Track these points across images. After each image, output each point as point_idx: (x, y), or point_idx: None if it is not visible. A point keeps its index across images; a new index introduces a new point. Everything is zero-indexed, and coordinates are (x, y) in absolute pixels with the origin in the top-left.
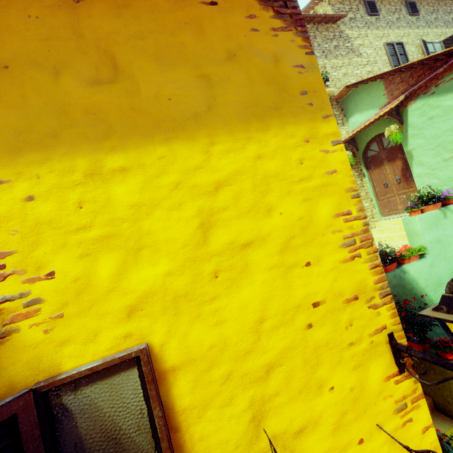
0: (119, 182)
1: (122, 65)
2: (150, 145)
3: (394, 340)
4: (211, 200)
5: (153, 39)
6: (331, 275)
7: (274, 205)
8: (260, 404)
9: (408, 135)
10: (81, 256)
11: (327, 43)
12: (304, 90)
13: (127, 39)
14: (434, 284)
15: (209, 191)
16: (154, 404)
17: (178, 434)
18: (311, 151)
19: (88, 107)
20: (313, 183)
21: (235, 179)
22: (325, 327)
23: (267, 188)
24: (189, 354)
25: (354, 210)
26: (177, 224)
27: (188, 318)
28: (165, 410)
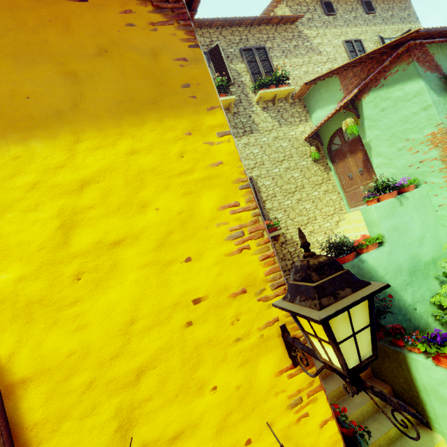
0: None
1: None
2: (3, 145)
3: (286, 332)
4: (75, 199)
5: (11, 38)
6: (215, 269)
7: (149, 201)
8: (128, 411)
9: (365, 127)
10: None
11: (286, 43)
12: (187, 83)
13: None
14: (394, 271)
15: (73, 190)
16: None
17: None
18: (194, 143)
19: None
20: (195, 176)
21: (104, 176)
22: (208, 324)
23: (142, 184)
24: (43, 363)
25: (243, 201)
26: (33, 226)
27: (43, 325)
28: (12, 426)
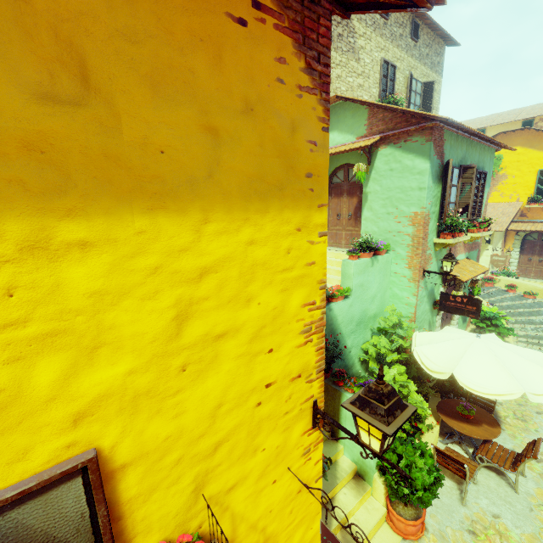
0: (77, 261)
1: (96, 79)
2: (127, 213)
3: (316, 406)
4: (193, 289)
5: (152, 50)
6: (286, 359)
7: (254, 295)
8: (203, 476)
9: (370, 177)
10: (7, 361)
11: (332, 25)
12: (310, 172)
13: (109, 34)
14: (348, 321)
15: (193, 278)
16: (100, 506)
17: (120, 522)
18: (300, 240)
19: (30, 137)
20: (293, 274)
21: (223, 265)
22: (271, 403)
23: (252, 277)
24: (142, 449)
25: (319, 300)
26: (149, 315)
27: (147, 415)
28: (109, 505)
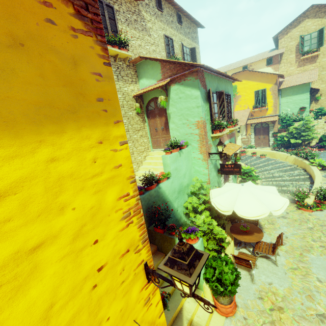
0: None
1: None
2: None
3: (147, 266)
4: None
5: None
6: (113, 243)
7: (67, 203)
8: None
9: (169, 104)
10: None
11: (129, 14)
12: (101, 97)
13: None
14: (172, 192)
15: None
16: None
17: None
18: (104, 150)
19: None
20: (103, 177)
21: (22, 186)
22: (106, 281)
23: (61, 189)
24: None
25: (132, 191)
26: None
27: None
28: None
